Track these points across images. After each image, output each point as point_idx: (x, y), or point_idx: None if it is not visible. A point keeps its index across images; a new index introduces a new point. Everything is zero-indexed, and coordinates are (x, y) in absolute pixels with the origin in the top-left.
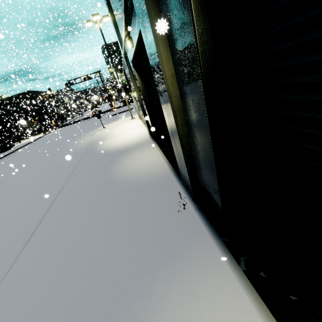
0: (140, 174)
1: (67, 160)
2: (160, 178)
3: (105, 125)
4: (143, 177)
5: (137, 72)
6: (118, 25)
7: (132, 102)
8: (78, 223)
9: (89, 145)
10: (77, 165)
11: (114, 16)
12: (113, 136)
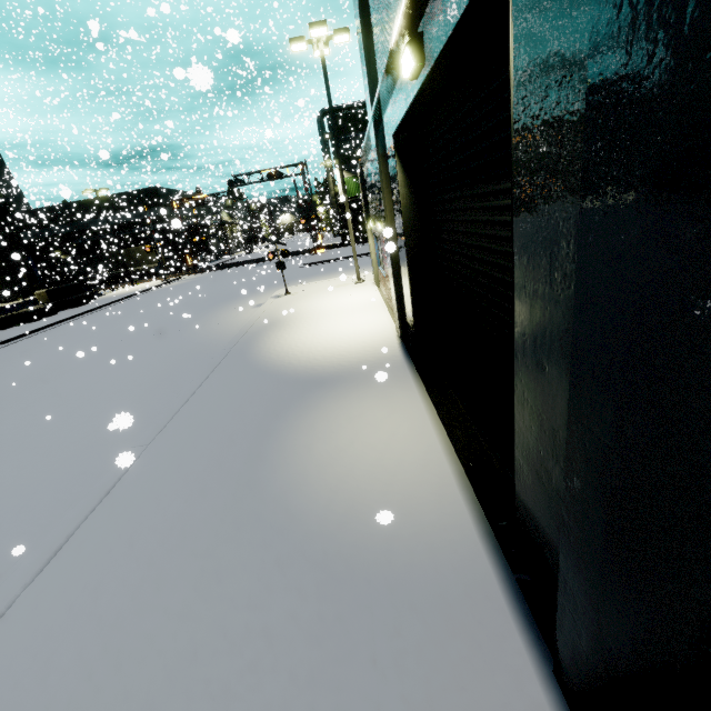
0: (360, 503)
1: (180, 364)
2: (436, 560)
3: (293, 285)
4: (372, 528)
5: (404, 165)
6: (376, 28)
7: (361, 239)
8: (92, 708)
9: (242, 336)
10: (193, 393)
11: (367, 4)
12: (304, 321)
